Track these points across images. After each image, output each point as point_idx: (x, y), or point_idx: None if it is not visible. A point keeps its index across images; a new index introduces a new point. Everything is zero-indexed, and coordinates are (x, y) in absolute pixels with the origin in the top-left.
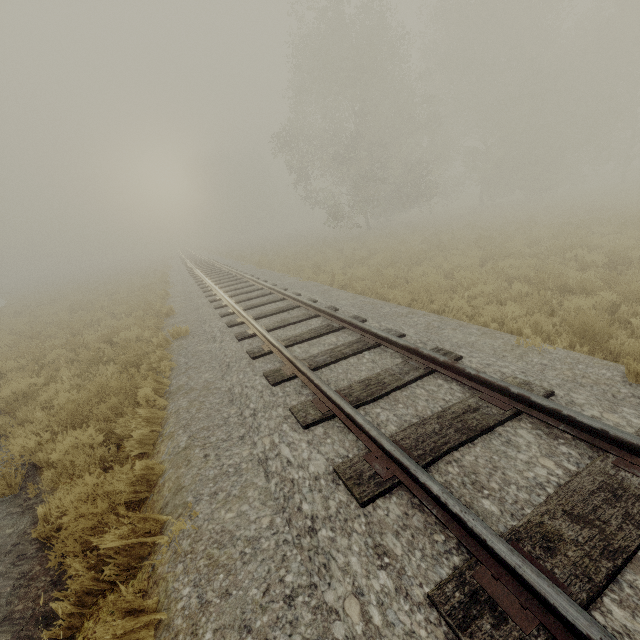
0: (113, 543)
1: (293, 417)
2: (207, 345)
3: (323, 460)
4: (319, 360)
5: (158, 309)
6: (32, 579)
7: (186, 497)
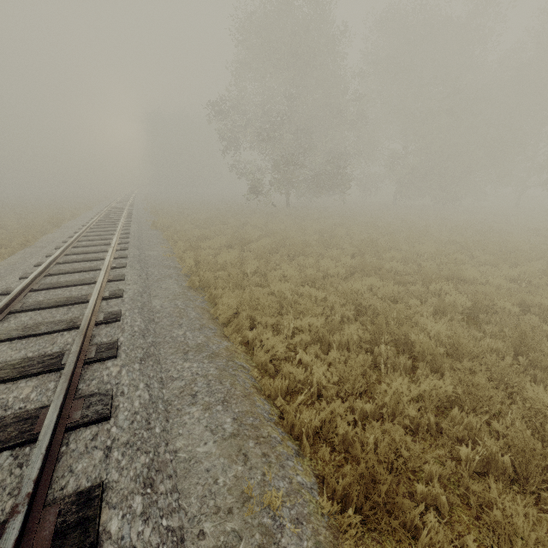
0: None
1: None
2: None
3: None
4: None
5: None
6: None
7: None
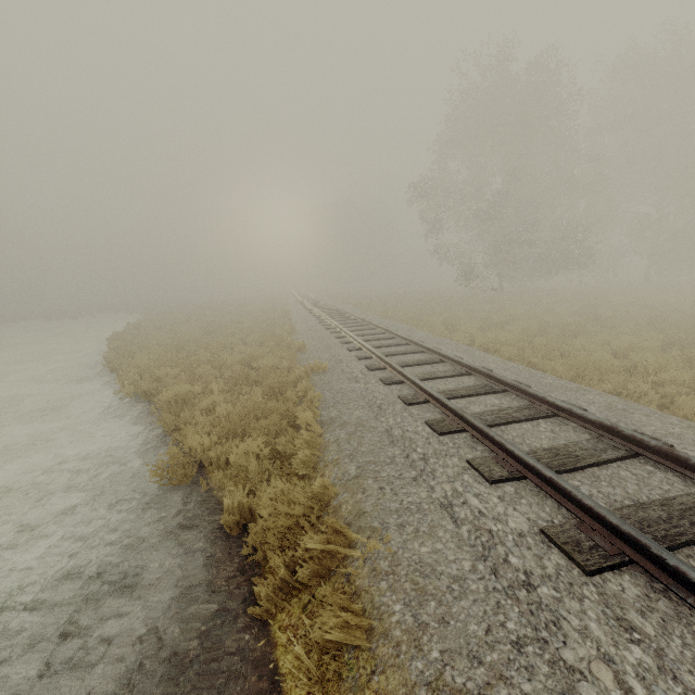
0: (317, 544)
1: (473, 470)
2: (349, 384)
3: (523, 519)
4: (487, 419)
5: (288, 343)
6: (220, 562)
7: (371, 522)
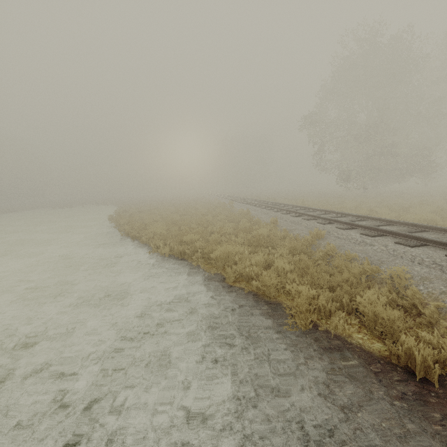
0: None
1: None
2: (363, 247)
3: None
4: None
5: (257, 220)
6: None
7: None
